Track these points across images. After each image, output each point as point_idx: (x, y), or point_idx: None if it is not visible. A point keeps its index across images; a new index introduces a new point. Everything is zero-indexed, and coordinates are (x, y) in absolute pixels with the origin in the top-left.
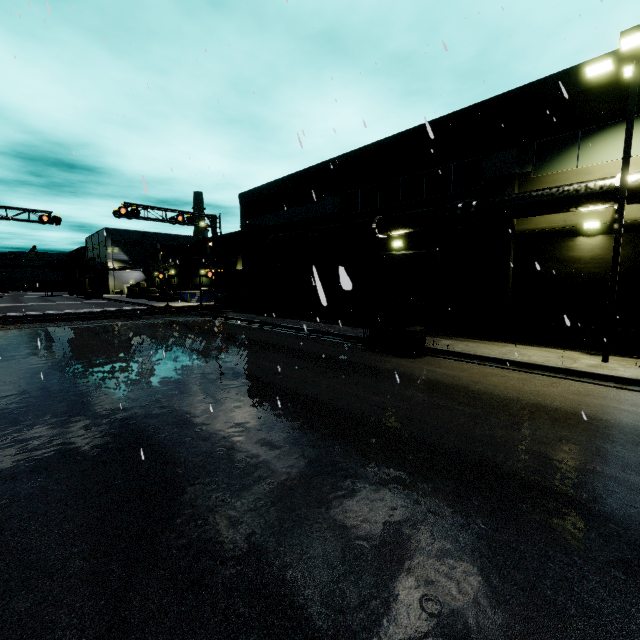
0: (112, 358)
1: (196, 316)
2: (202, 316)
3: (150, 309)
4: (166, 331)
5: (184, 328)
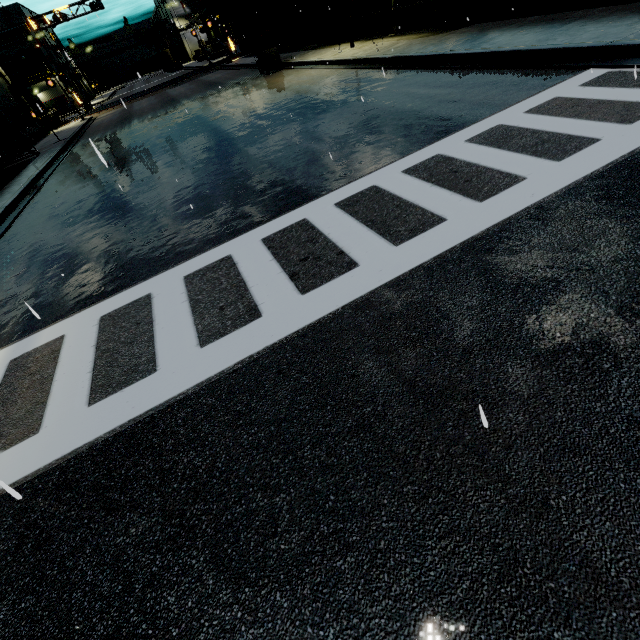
0: (144, 111)
1: (217, 70)
2: (220, 69)
3: (193, 72)
4: (183, 89)
5: (195, 84)
